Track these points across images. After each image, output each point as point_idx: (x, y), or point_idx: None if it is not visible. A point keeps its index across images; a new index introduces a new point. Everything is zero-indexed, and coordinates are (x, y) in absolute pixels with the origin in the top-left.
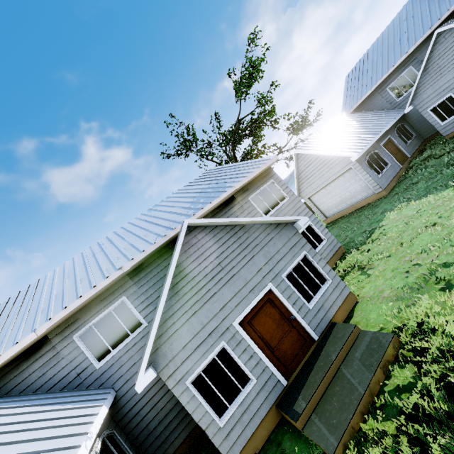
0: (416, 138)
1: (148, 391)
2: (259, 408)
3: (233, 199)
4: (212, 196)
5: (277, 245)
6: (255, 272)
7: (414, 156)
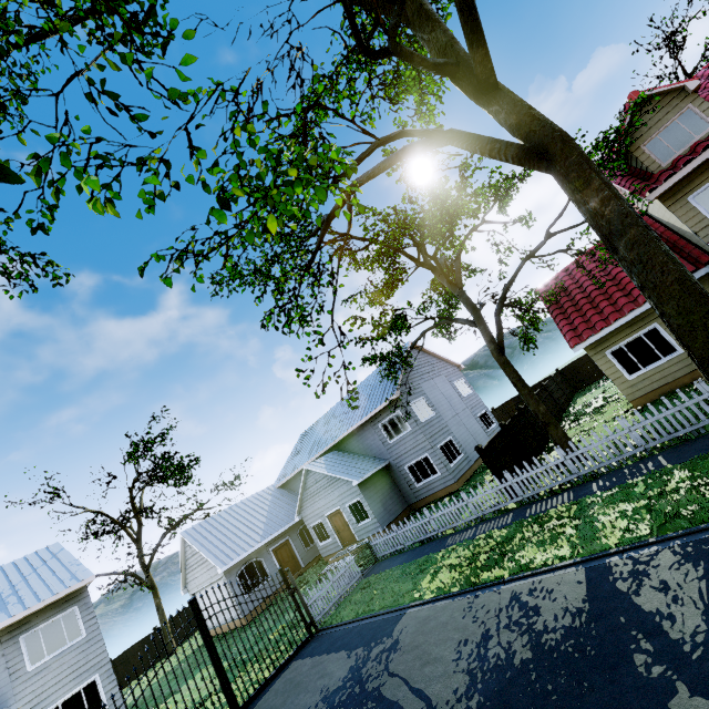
0: None
1: None
2: None
3: None
4: None
5: None
6: None
7: (311, 565)
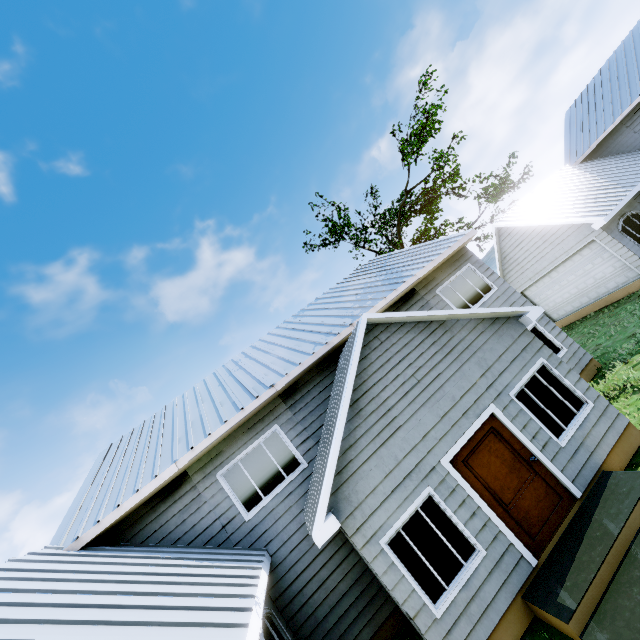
0: None
1: (313, 561)
2: (494, 596)
3: (413, 293)
4: (385, 290)
5: (496, 349)
6: (467, 387)
7: None
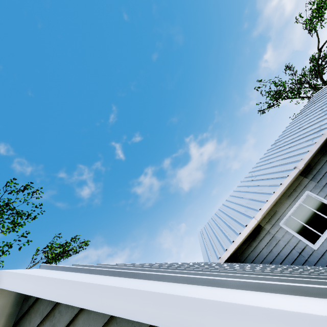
0: None
1: None
2: None
3: None
4: None
5: None
6: None
7: None
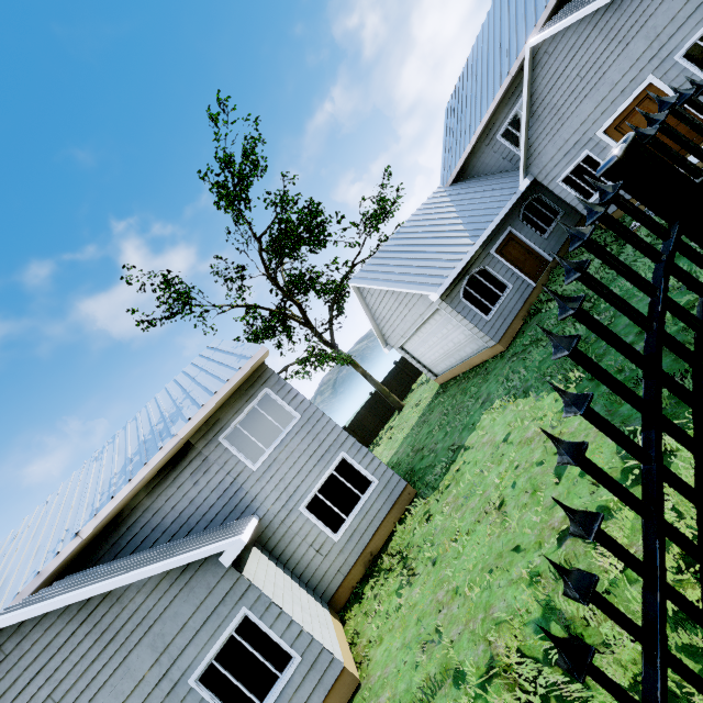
0: (564, 218)
1: None
2: None
3: (187, 450)
4: (142, 459)
5: (183, 612)
6: (129, 690)
7: (561, 255)
